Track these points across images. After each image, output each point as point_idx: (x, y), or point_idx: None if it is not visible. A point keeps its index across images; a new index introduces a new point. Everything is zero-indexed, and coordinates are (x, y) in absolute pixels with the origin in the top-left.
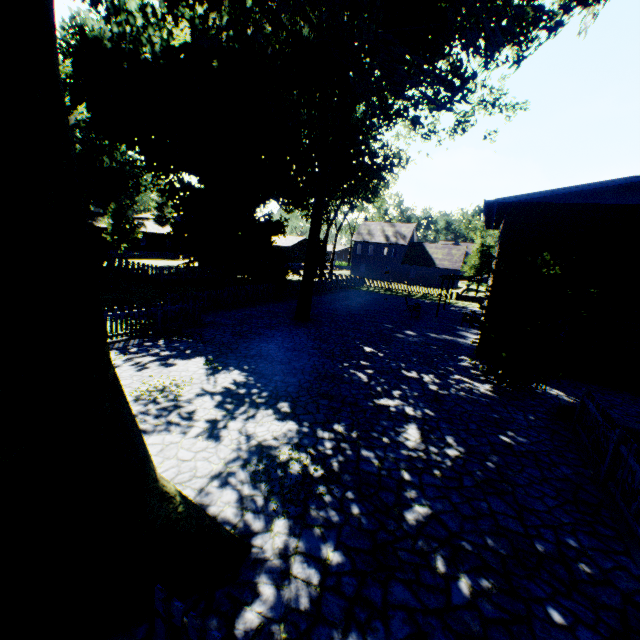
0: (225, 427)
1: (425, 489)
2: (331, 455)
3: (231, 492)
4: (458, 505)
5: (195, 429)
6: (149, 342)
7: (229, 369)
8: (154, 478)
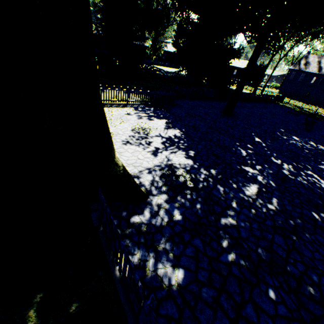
0: (161, 152)
1: (240, 214)
2: (201, 181)
3: (150, 177)
4: (254, 229)
5: (148, 149)
6: (147, 107)
7: (175, 129)
8: (113, 156)
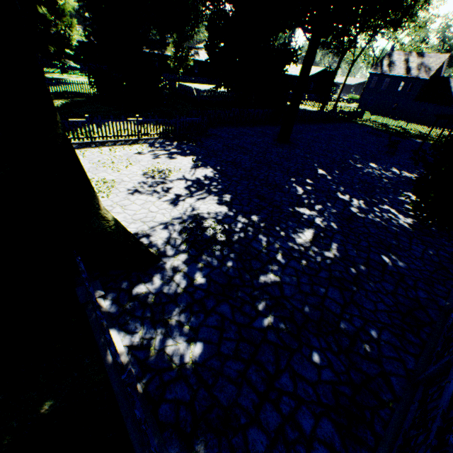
0: (183, 200)
1: (286, 268)
2: (237, 232)
3: (166, 233)
4: (302, 284)
5: (166, 197)
6: (168, 142)
7: (206, 167)
8: (97, 207)
